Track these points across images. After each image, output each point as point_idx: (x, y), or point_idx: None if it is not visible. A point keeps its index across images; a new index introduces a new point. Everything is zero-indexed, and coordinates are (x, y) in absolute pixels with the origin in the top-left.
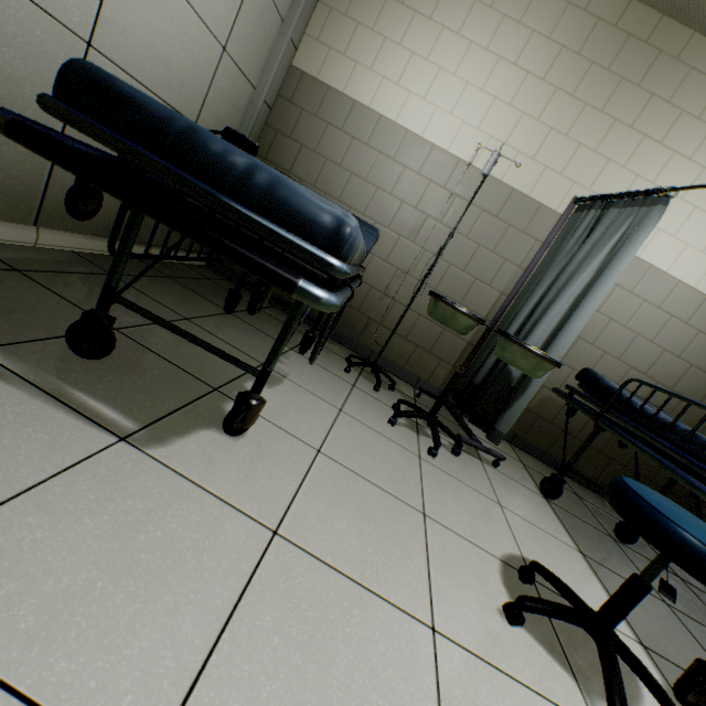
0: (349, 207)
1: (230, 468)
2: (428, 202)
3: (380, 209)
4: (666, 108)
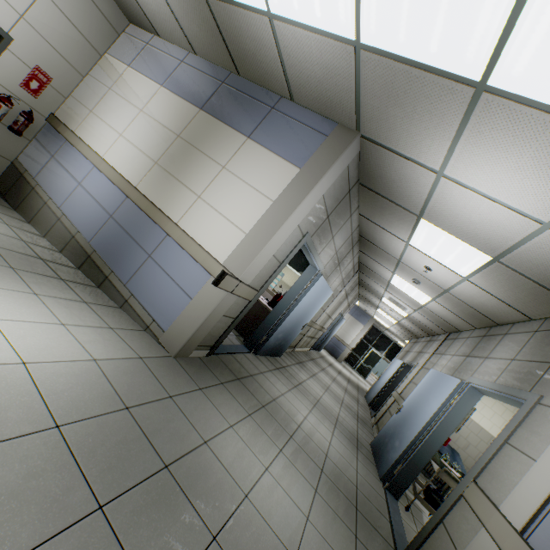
0: None
1: None
2: (470, 438)
3: (451, 434)
4: None
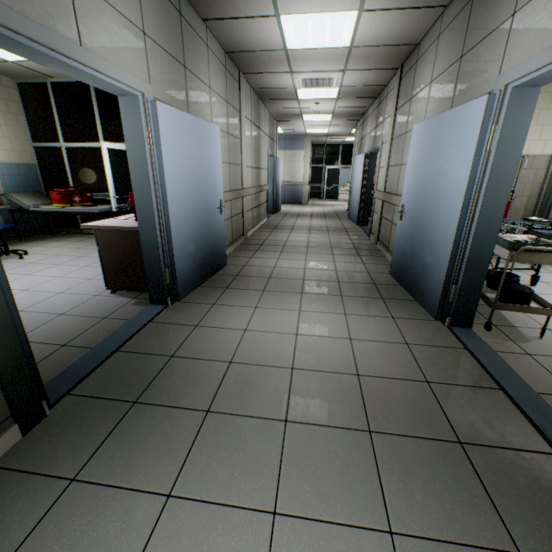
0: None
1: (546, 291)
2: None
3: None
4: None
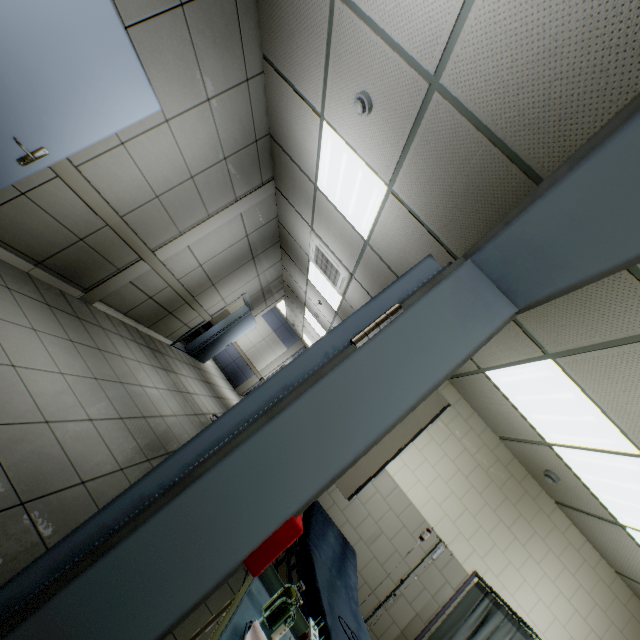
0: (334, 502)
1: None
2: (386, 521)
3: (353, 512)
4: (527, 525)
